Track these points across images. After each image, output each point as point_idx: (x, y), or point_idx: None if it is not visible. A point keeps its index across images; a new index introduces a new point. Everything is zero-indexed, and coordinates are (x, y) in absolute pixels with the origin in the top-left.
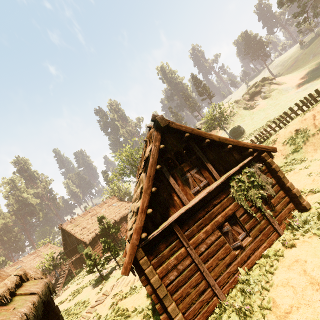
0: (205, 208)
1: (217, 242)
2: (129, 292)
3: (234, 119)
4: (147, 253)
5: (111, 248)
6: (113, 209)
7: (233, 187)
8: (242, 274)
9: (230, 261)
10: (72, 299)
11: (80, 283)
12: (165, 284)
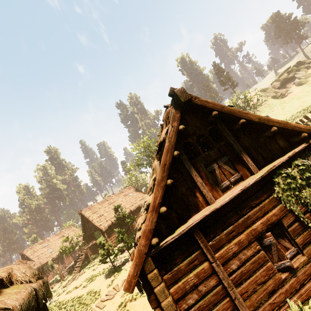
0: (238, 211)
1: (255, 259)
2: (139, 293)
3: (261, 109)
4: (158, 264)
5: (125, 239)
6: (129, 199)
7: (279, 184)
8: (293, 309)
9: (274, 287)
10: (85, 286)
11: (95, 270)
12: (181, 310)
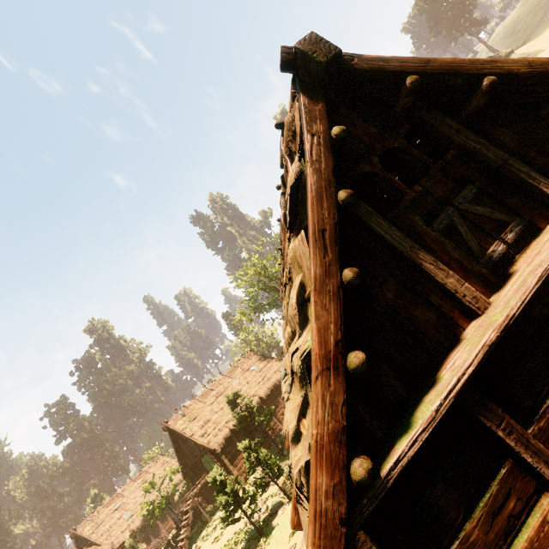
0: None
1: None
2: None
3: None
4: (393, 544)
5: (263, 459)
6: (253, 376)
7: None
8: None
9: None
10: None
11: (219, 539)
12: None
